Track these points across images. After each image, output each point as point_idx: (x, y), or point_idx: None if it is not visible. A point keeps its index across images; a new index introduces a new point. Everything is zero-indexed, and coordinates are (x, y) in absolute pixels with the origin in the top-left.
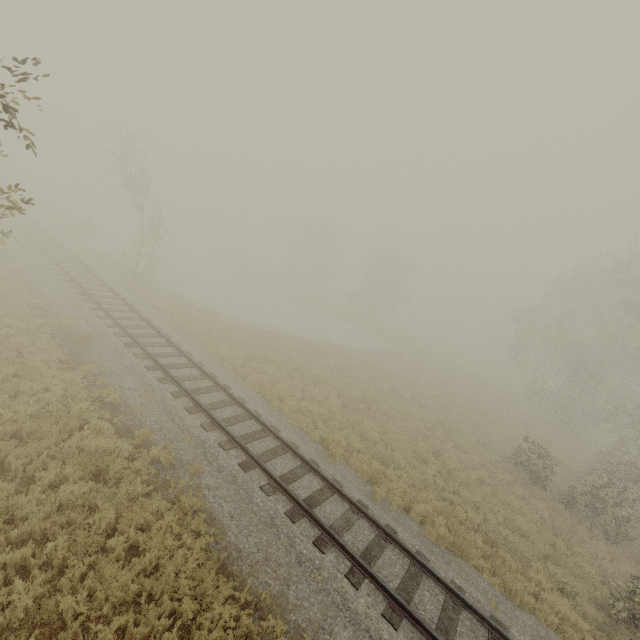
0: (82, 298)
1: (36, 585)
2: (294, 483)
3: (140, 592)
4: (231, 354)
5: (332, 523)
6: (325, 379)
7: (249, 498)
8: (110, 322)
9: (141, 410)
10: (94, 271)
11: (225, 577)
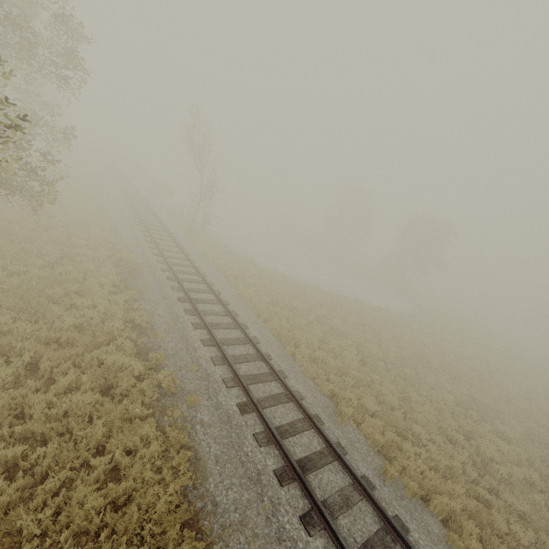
0: (146, 239)
1: (11, 489)
2: (291, 438)
3: (106, 523)
4: (257, 297)
5: (327, 497)
6: (345, 333)
7: (239, 444)
8: (161, 259)
9: (161, 335)
10: (162, 221)
11: (194, 532)
